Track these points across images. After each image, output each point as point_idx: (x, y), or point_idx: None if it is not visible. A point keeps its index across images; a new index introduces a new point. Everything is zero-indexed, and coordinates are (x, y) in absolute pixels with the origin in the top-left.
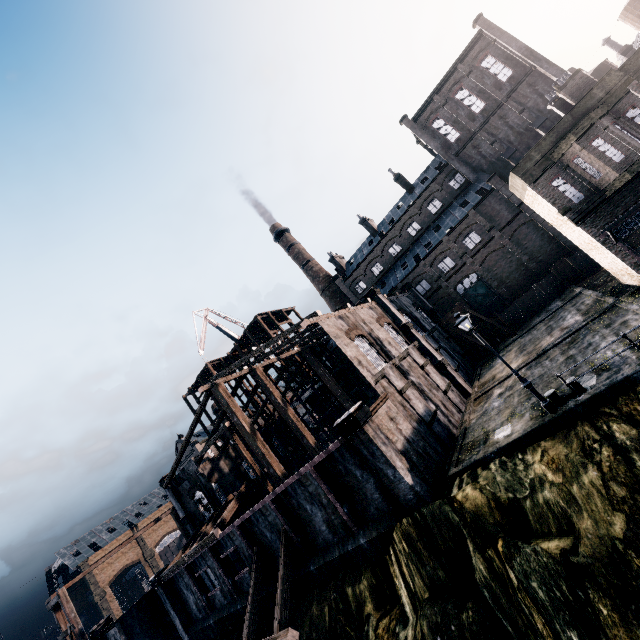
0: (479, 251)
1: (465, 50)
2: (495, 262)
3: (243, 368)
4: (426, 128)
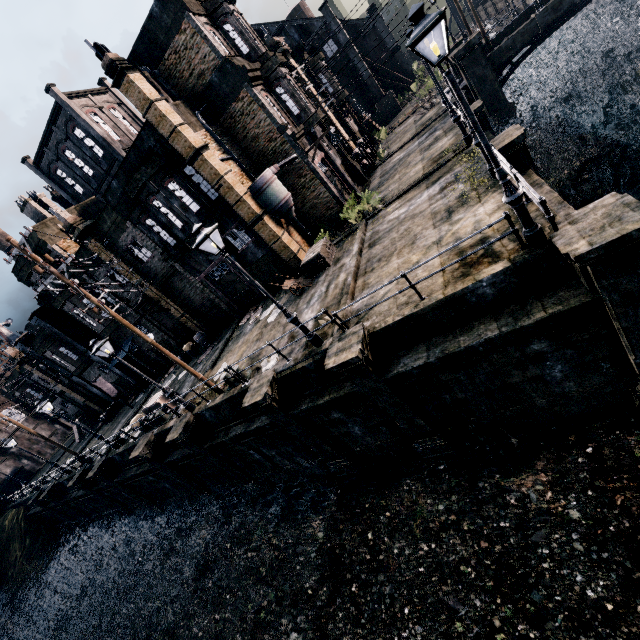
0: None
1: (51, 116)
2: None
3: None
4: (52, 174)
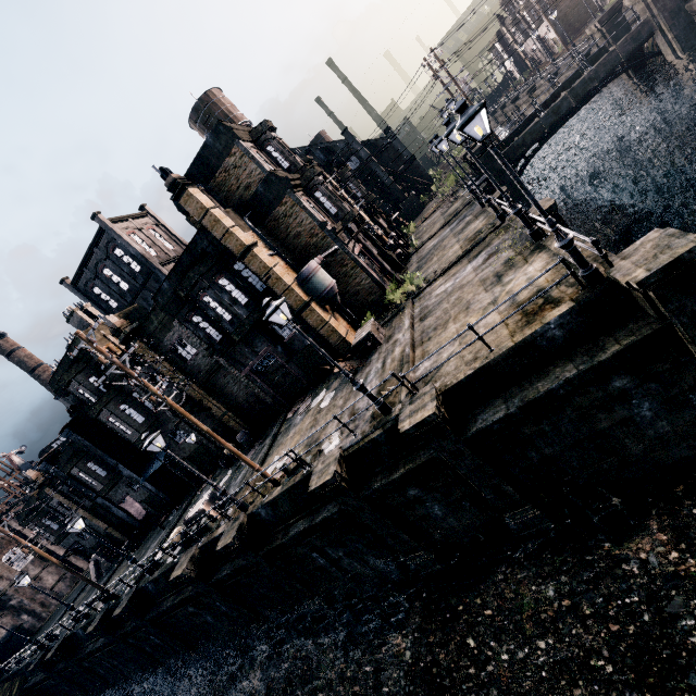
0: None
1: (94, 239)
2: None
3: None
4: (88, 292)
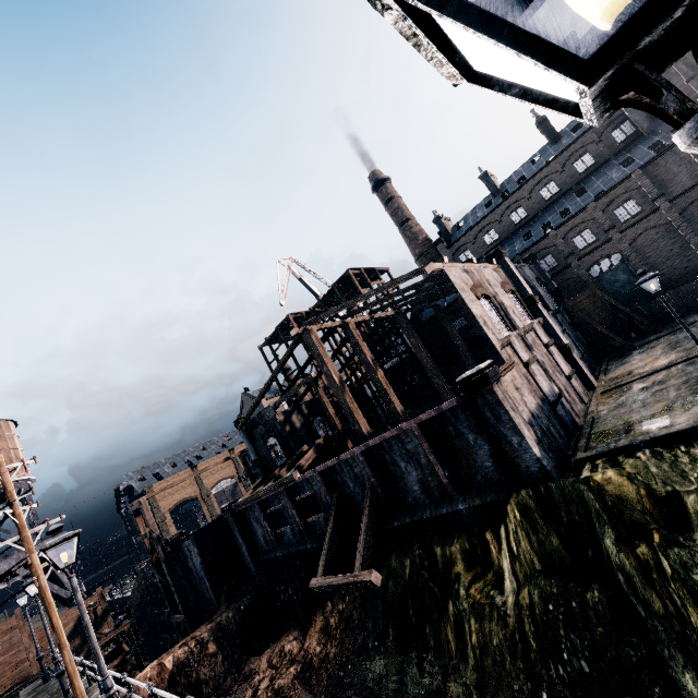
0: (633, 225)
1: None
2: (651, 242)
3: (335, 319)
4: None
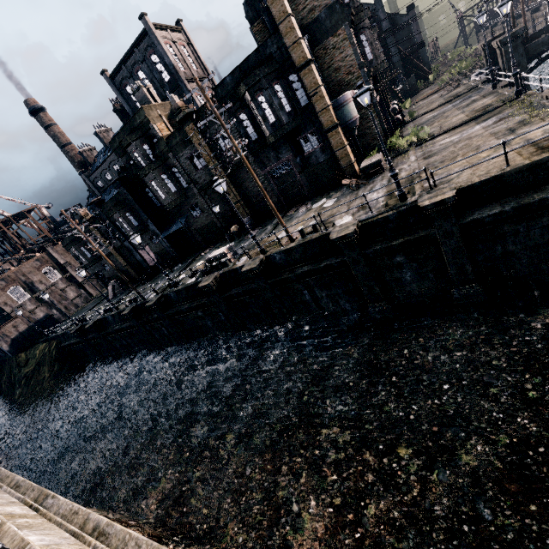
0: None
1: (137, 39)
2: None
3: None
4: (122, 89)
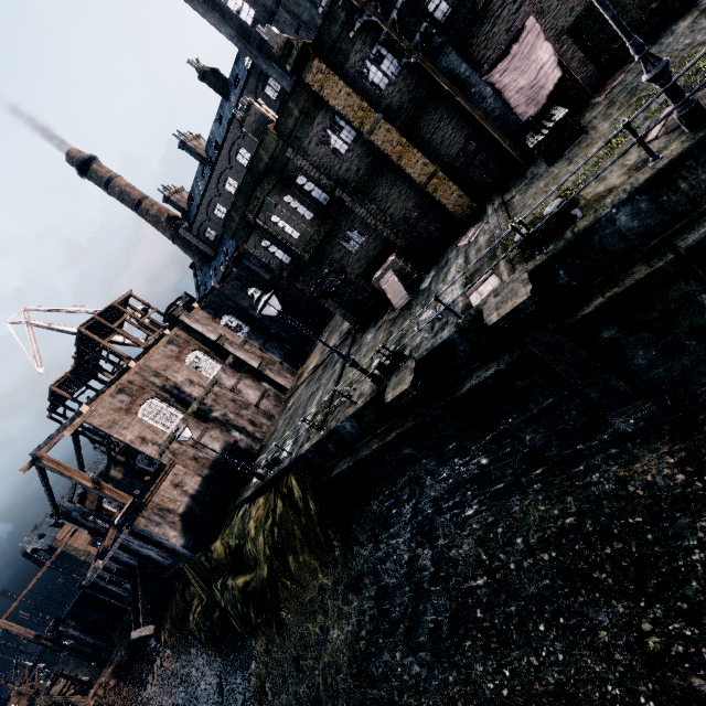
0: None
1: None
2: None
3: None
4: None
